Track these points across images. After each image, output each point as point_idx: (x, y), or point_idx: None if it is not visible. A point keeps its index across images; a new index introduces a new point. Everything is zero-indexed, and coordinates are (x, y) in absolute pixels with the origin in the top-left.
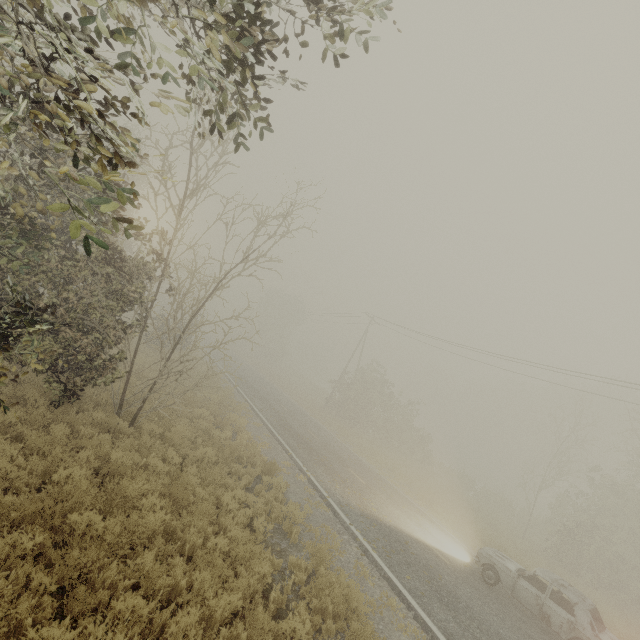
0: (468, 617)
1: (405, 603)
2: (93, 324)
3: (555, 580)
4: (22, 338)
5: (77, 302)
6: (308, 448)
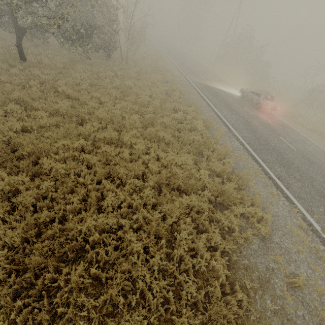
0: (219, 98)
1: (199, 94)
2: (105, 31)
3: (259, 90)
4: (93, 34)
5: (98, 24)
6: (191, 71)
